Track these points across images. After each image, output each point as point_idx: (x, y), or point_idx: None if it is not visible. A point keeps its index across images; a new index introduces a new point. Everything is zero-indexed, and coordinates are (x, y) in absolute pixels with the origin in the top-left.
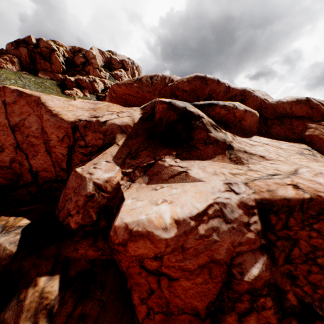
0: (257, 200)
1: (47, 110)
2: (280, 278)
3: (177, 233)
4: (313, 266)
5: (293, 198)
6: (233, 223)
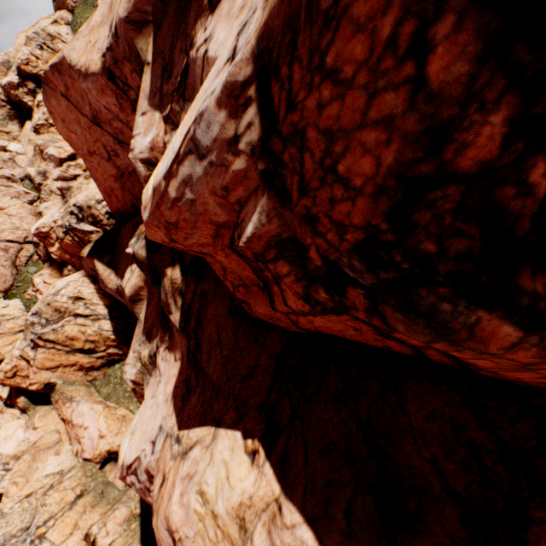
0: (254, 52)
1: (78, 73)
2: (299, 227)
3: (151, 210)
4: (335, 186)
5: None
6: (211, 153)
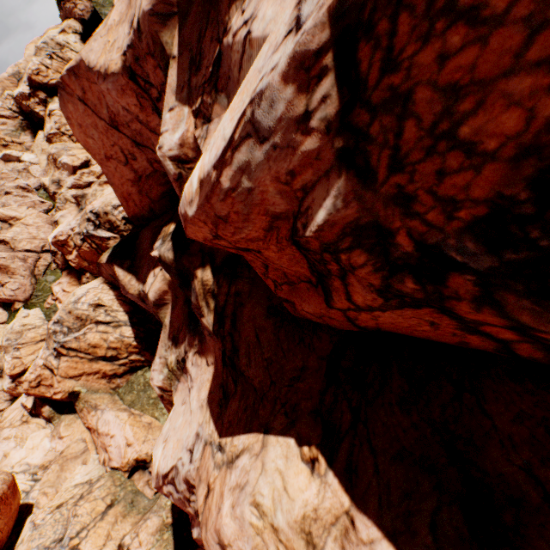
0: (333, 13)
1: (97, 75)
2: (383, 210)
3: (199, 204)
4: (450, 154)
5: None
6: (274, 134)
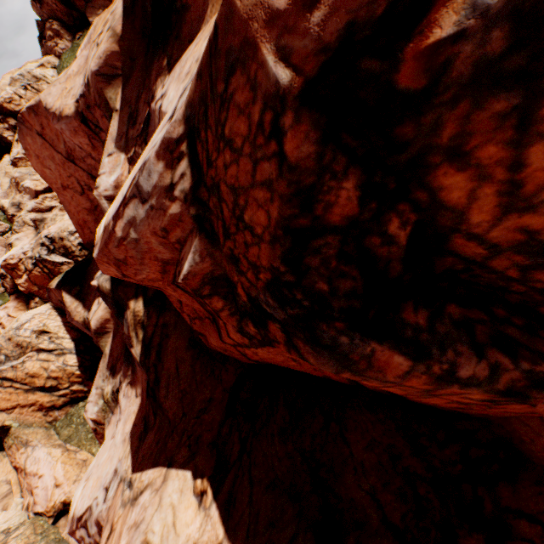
0: (184, 115)
1: (52, 116)
2: (228, 266)
3: (100, 248)
4: (246, 232)
5: (203, 60)
6: (152, 198)
